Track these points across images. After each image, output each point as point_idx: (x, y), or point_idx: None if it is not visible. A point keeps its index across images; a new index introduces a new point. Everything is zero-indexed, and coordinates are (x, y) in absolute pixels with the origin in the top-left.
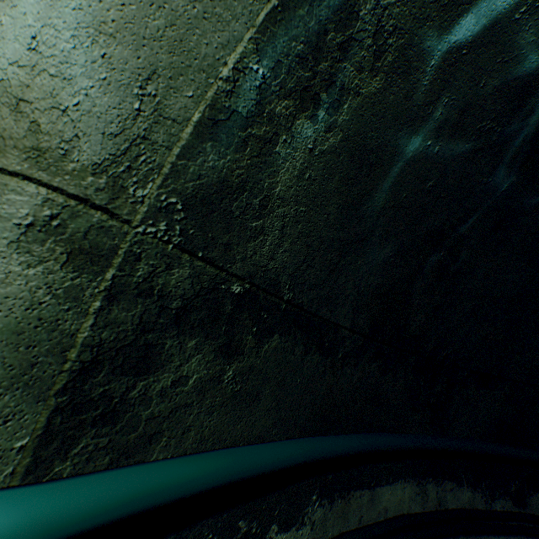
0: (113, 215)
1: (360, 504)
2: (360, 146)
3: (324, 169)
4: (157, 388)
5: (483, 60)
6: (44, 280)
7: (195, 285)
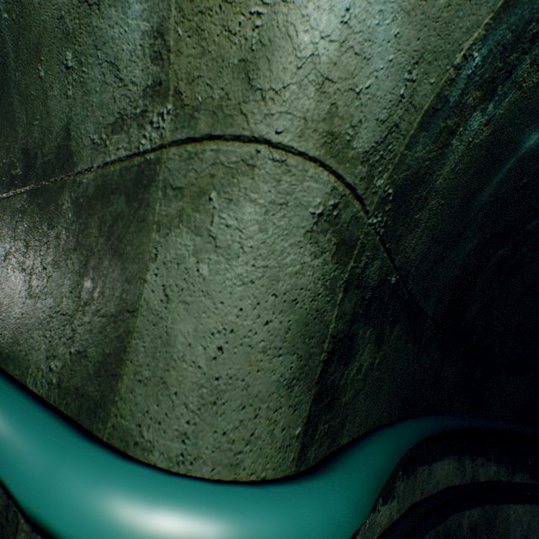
0: (362, 205)
1: (422, 478)
2: (496, 141)
3: (467, 163)
4: (350, 376)
5: None
6: (321, 272)
7: (378, 276)
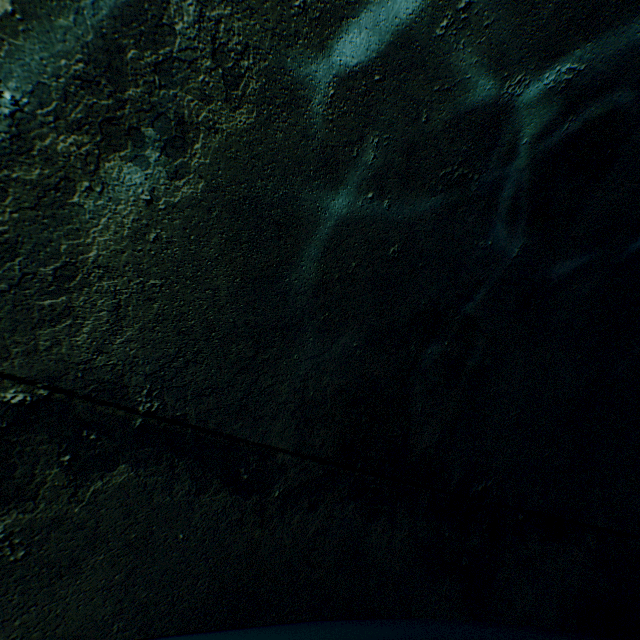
0: None
1: None
2: (249, 199)
3: (187, 228)
4: None
5: (413, 88)
6: None
7: None
